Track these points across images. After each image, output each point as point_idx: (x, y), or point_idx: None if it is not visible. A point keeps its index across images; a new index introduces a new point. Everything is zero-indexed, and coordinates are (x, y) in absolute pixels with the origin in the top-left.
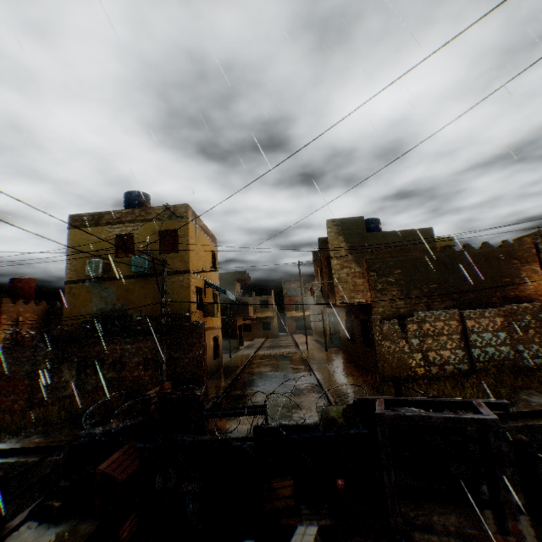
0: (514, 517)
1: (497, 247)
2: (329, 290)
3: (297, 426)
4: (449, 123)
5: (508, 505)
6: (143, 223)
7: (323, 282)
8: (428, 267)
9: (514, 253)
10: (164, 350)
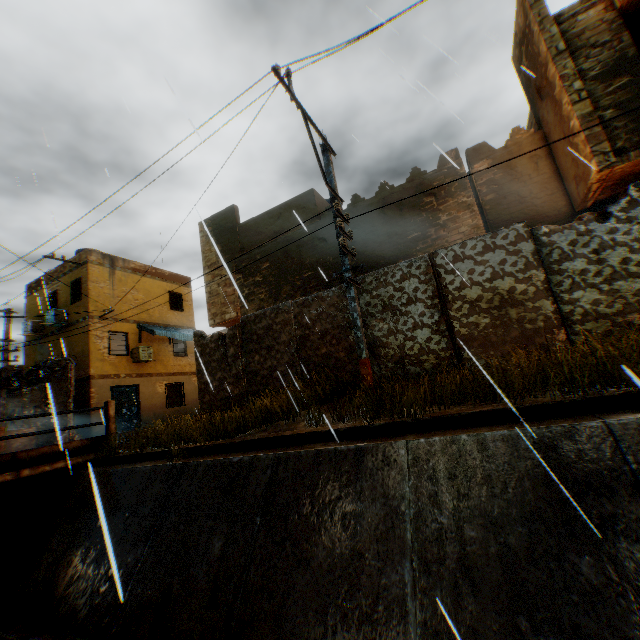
0: None
1: (400, 185)
2: None
3: None
4: None
5: None
6: (63, 279)
7: None
8: (302, 248)
9: (429, 185)
10: (5, 394)
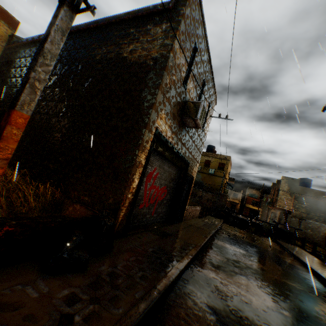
0: (293, 241)
1: None
2: (274, 200)
3: (257, 223)
4: (312, 177)
5: (292, 239)
6: (214, 158)
7: (273, 197)
8: (322, 207)
9: None
10: (218, 198)
